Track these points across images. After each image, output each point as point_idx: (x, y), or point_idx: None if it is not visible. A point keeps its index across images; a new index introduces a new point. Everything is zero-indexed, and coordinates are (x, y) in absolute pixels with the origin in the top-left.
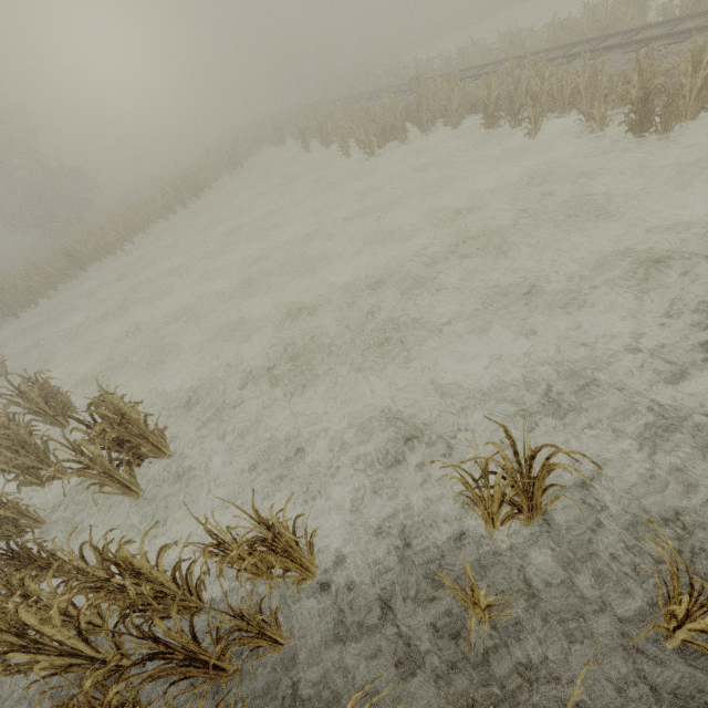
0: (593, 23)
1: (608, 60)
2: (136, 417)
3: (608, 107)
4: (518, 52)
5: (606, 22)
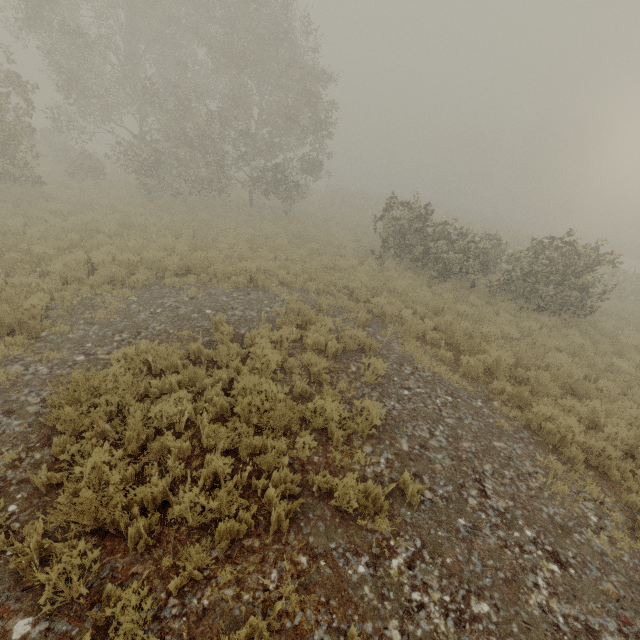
0: None
1: None
2: None
3: None
4: None
5: None
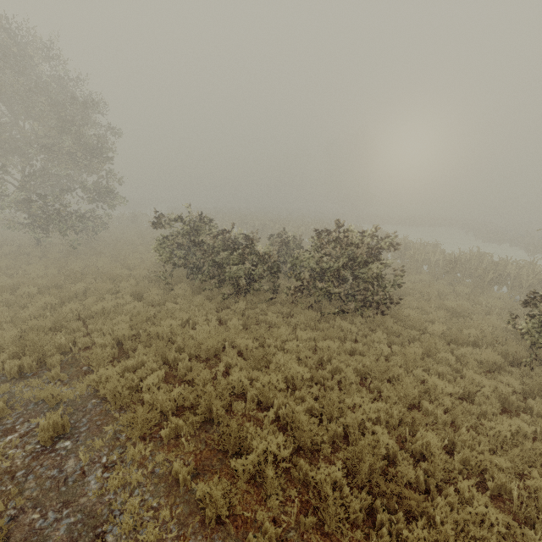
0: None
1: None
2: None
3: None
4: None
5: None
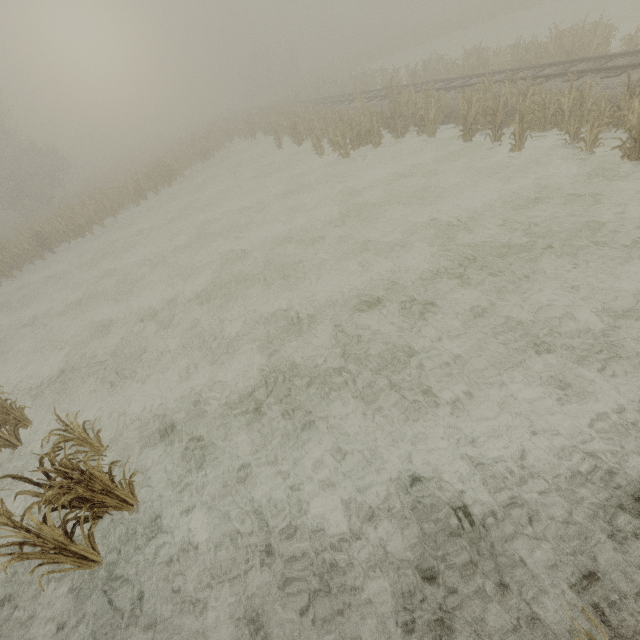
0: (559, 48)
1: (597, 84)
2: (99, 469)
3: (603, 131)
4: (483, 69)
5: (572, 47)
